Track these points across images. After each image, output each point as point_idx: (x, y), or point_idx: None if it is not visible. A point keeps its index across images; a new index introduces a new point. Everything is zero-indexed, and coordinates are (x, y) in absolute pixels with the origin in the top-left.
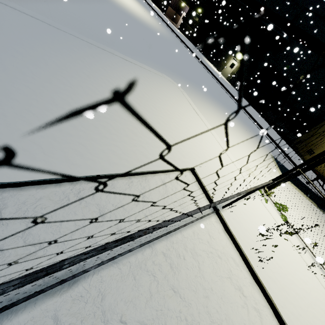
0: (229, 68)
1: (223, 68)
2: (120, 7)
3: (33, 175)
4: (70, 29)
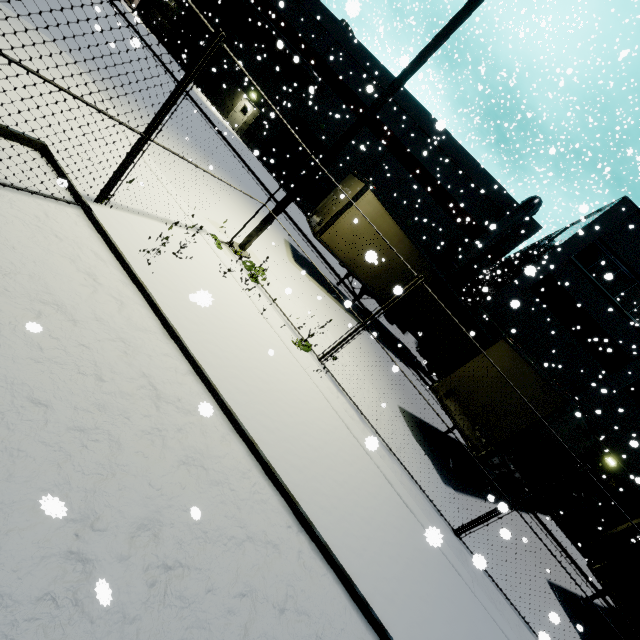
0: (241, 114)
1: (230, 112)
2: None
3: None
4: None
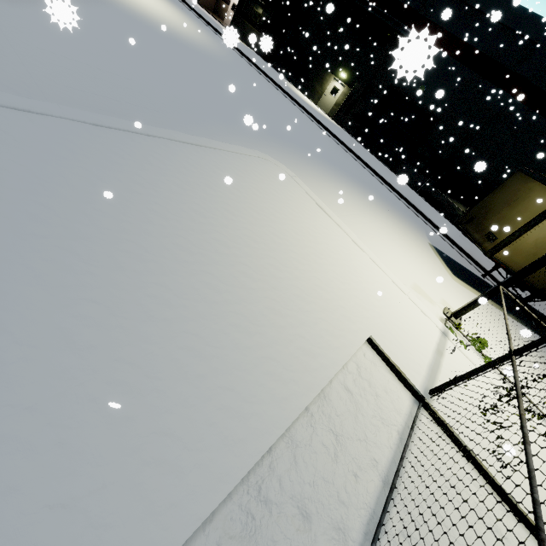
0: (331, 97)
1: (320, 97)
2: (130, 11)
3: (198, 513)
4: (88, 112)
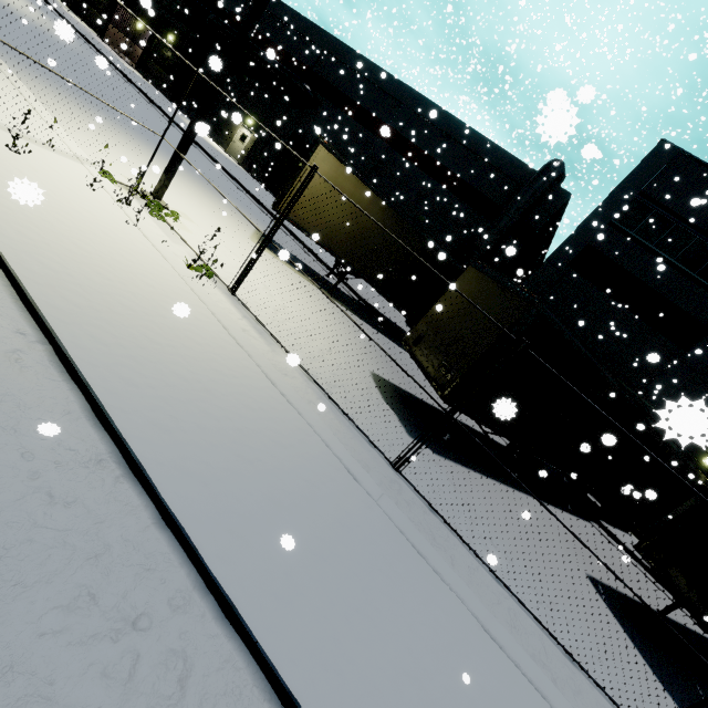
0: (240, 143)
1: (229, 143)
2: None
3: None
4: None
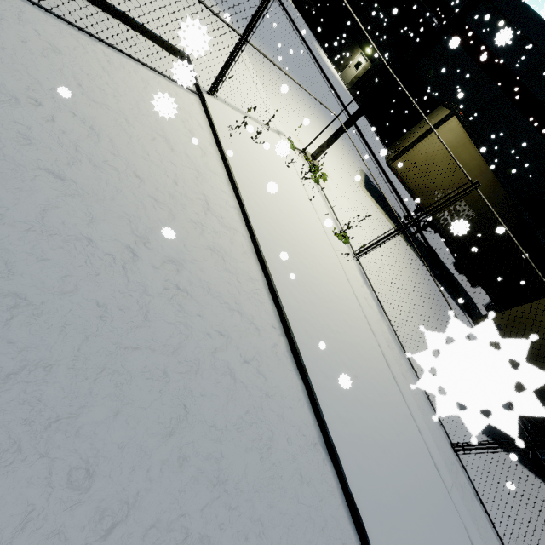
0: (353, 69)
1: (344, 68)
2: None
3: None
4: None
